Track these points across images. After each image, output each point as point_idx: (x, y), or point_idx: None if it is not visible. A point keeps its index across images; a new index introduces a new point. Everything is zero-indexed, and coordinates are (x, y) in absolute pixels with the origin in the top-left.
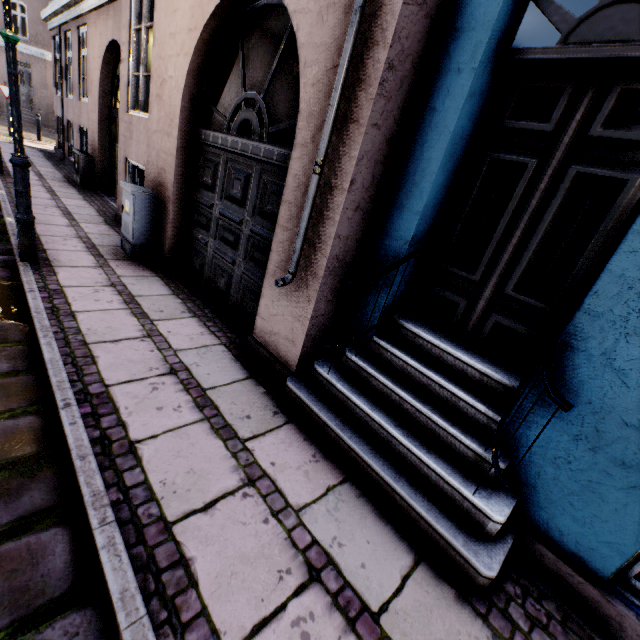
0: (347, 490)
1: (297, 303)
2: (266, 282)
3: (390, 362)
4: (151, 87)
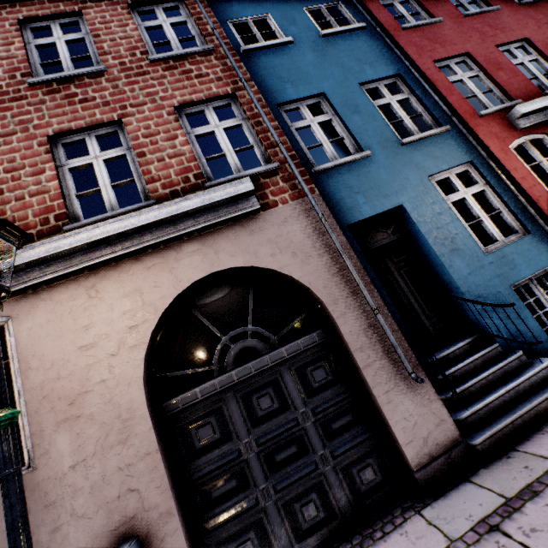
0: None
1: (420, 393)
2: (387, 413)
3: (456, 378)
4: (33, 424)
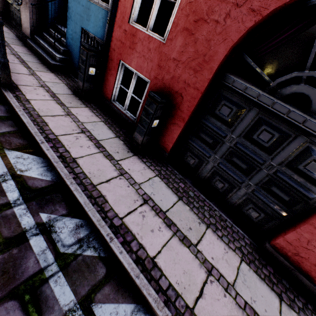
0: (33, 56)
1: (27, 15)
2: (21, 10)
3: (53, 35)
4: None
